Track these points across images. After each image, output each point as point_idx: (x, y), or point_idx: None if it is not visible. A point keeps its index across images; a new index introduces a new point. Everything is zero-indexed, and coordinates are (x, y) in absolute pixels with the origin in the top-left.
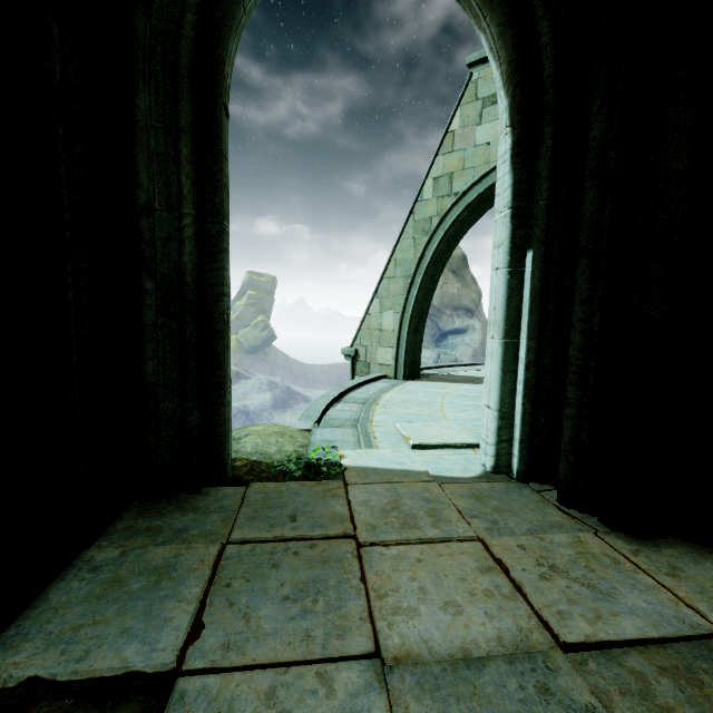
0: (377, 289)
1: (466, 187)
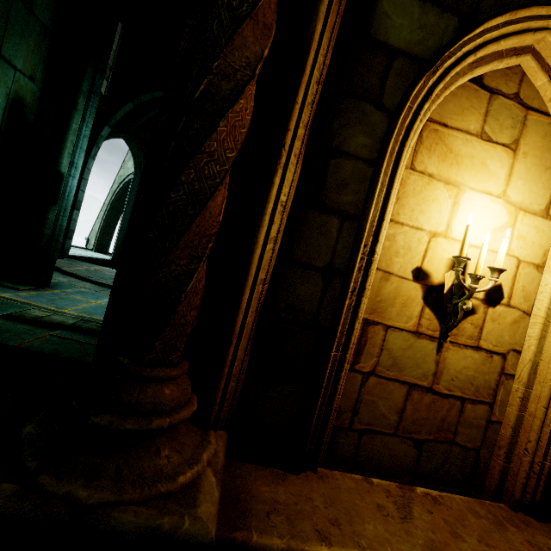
0: (99, 214)
1: (121, 182)
